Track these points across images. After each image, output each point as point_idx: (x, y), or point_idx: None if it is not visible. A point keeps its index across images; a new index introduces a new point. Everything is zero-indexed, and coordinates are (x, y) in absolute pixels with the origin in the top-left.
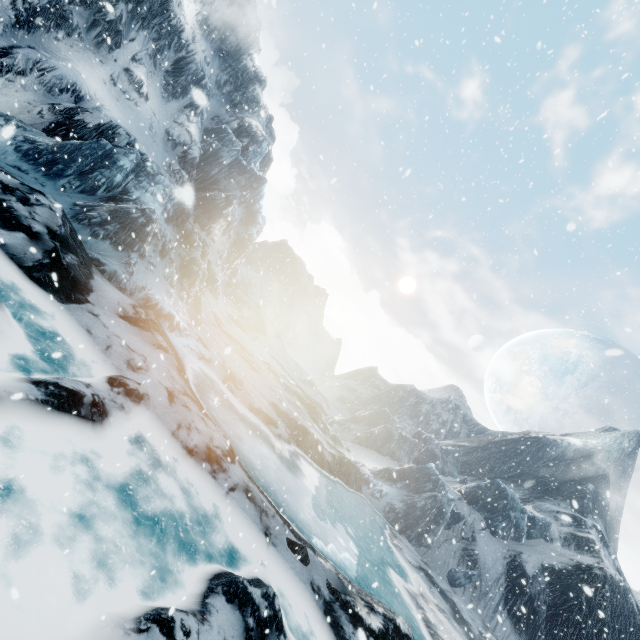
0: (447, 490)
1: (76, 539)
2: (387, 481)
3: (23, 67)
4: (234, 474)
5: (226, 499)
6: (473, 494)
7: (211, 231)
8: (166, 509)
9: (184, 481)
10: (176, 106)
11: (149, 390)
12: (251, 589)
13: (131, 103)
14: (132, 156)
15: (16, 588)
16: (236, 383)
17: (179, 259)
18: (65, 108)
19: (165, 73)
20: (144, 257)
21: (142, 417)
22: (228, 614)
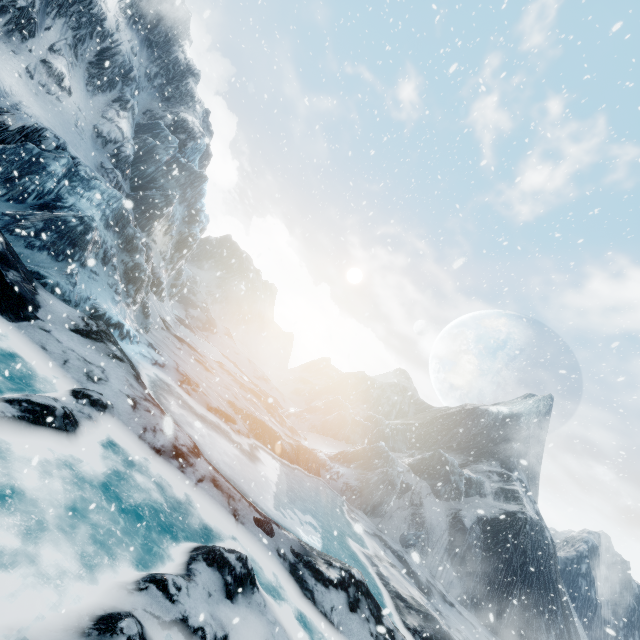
0: (397, 464)
1: (71, 530)
2: (343, 463)
3: None
4: (201, 467)
5: (196, 489)
6: (419, 465)
7: (152, 232)
8: (143, 501)
9: (156, 477)
10: (103, 100)
11: (112, 399)
12: (227, 554)
13: (52, 98)
14: (63, 160)
15: (32, 569)
16: (192, 385)
17: (122, 265)
18: None
19: (88, 64)
20: (85, 266)
21: (109, 424)
22: (210, 575)
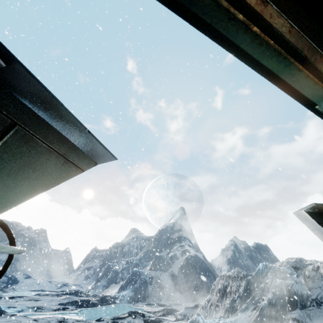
0: (144, 272)
1: None
2: (123, 290)
3: None
4: (70, 320)
5: None
6: (153, 266)
7: None
8: None
9: None
10: None
11: None
12: None
13: None
14: None
15: None
16: (40, 308)
17: None
18: None
19: None
20: None
21: None
22: None
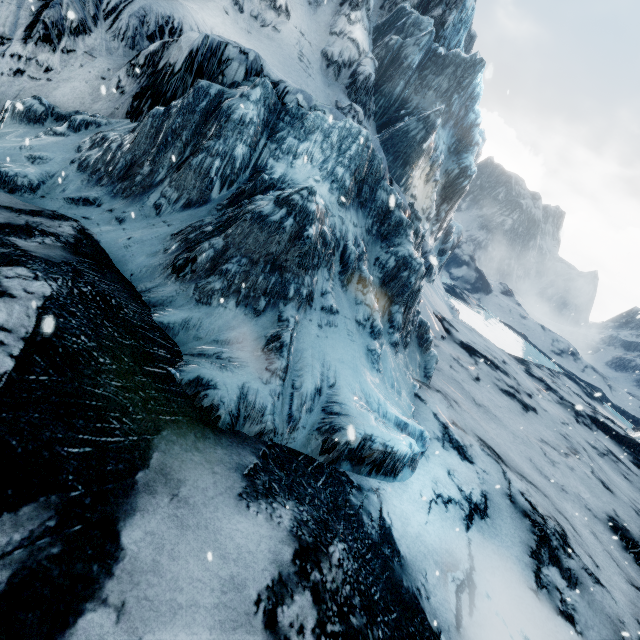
0: None
1: None
2: None
3: (79, 17)
4: None
5: None
6: None
7: (409, 184)
8: None
9: None
10: (329, 9)
11: None
12: None
13: (268, 30)
14: (254, 92)
15: None
16: (557, 555)
17: (377, 269)
18: (145, 57)
19: None
20: (311, 302)
21: None
22: None
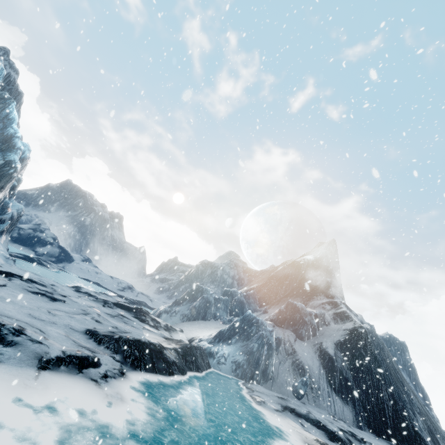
0: (266, 325)
1: None
2: (224, 342)
3: None
4: None
5: None
6: (279, 318)
7: None
8: None
9: None
10: None
11: None
12: None
13: None
14: None
15: None
16: (5, 337)
17: None
18: None
19: None
20: None
21: None
22: None
